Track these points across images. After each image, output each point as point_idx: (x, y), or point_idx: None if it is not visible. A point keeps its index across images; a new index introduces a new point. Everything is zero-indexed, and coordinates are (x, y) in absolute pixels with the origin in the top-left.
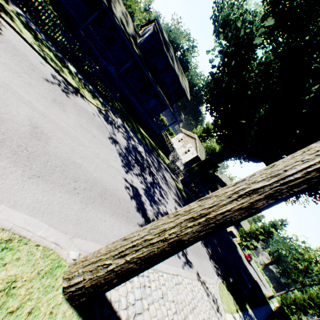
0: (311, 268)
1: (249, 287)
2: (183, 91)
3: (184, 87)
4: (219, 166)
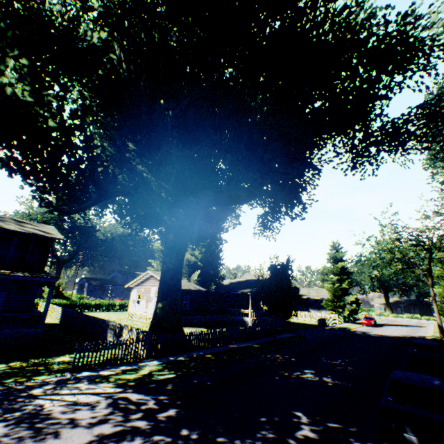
0: (406, 252)
1: (441, 389)
2: (40, 237)
3: (31, 231)
4: (217, 271)
